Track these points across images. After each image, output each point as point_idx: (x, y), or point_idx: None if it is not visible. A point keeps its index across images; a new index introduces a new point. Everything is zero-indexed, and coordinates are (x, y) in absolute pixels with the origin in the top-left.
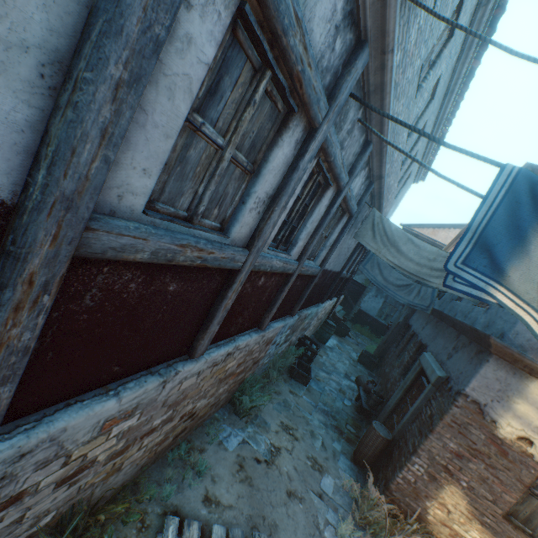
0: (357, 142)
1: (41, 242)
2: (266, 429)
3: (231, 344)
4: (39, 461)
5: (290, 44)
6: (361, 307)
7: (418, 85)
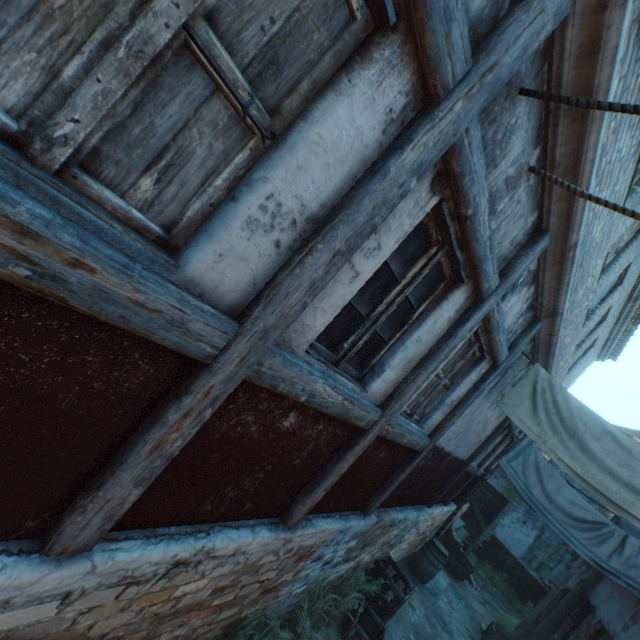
0: (522, 219)
1: None
2: None
3: (194, 540)
4: None
5: None
6: (497, 533)
7: (631, 181)
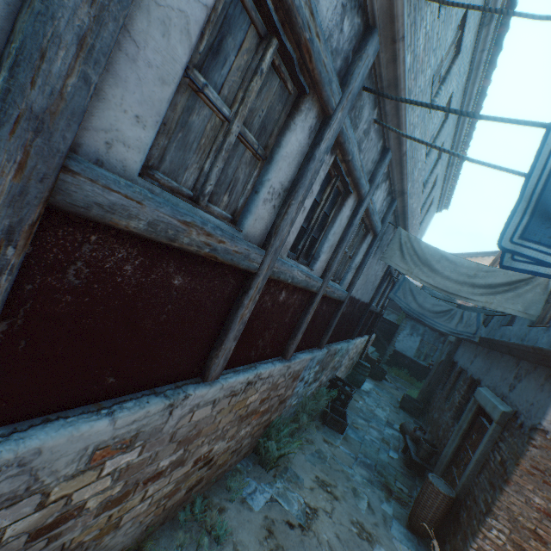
0: (375, 147)
1: (2, 169)
2: (299, 485)
3: (251, 371)
4: (4, 496)
5: (295, 4)
6: (396, 347)
7: (431, 98)
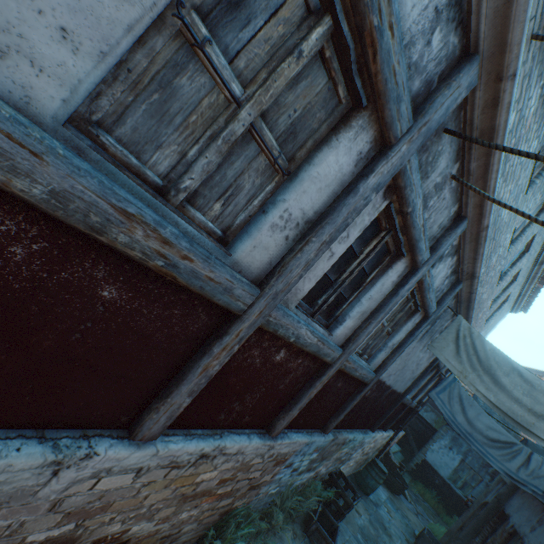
0: (446, 210)
1: None
2: None
3: (213, 439)
4: None
5: None
6: (427, 457)
7: (531, 176)
